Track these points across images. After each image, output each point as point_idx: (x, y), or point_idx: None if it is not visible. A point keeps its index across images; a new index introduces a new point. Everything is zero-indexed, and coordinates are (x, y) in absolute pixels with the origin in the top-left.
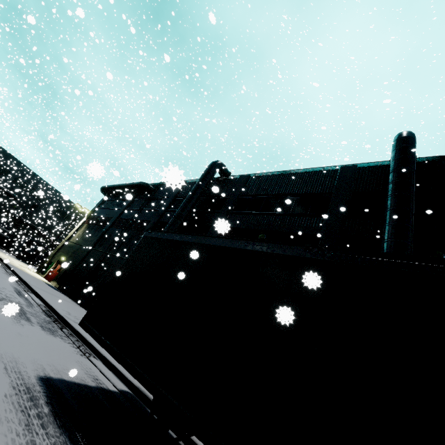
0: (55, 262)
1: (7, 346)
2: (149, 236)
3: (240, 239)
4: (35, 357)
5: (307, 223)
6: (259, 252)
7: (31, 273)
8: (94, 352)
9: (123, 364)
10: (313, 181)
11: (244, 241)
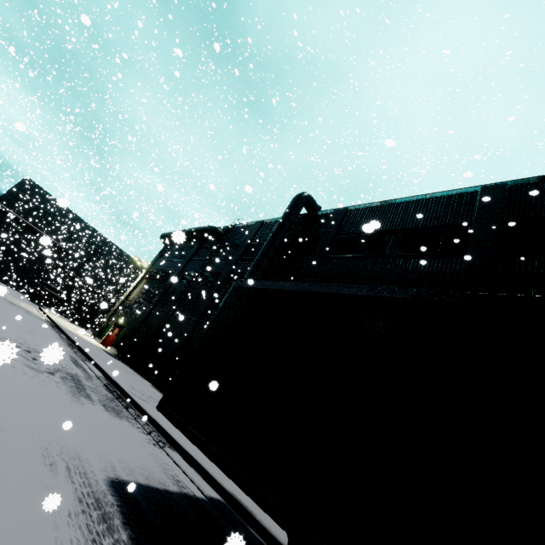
0: (112, 325)
1: (67, 435)
2: (242, 286)
3: (395, 283)
4: (101, 449)
5: (438, 267)
6: (439, 302)
7: (87, 338)
8: (168, 440)
9: (231, 475)
10: (441, 209)
11: (403, 286)
